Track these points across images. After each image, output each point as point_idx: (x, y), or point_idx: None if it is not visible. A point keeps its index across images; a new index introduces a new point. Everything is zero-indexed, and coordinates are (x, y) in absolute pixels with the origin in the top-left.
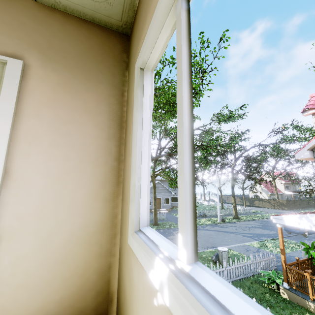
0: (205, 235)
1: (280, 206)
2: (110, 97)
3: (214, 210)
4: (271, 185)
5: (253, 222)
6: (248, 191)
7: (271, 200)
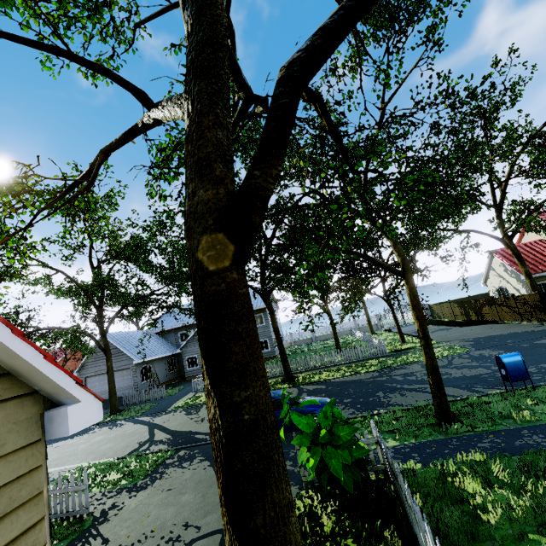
0: (106, 437)
1: (532, 314)
2: None
3: (269, 365)
4: (545, 249)
5: (296, 389)
6: (482, 283)
7: (509, 300)
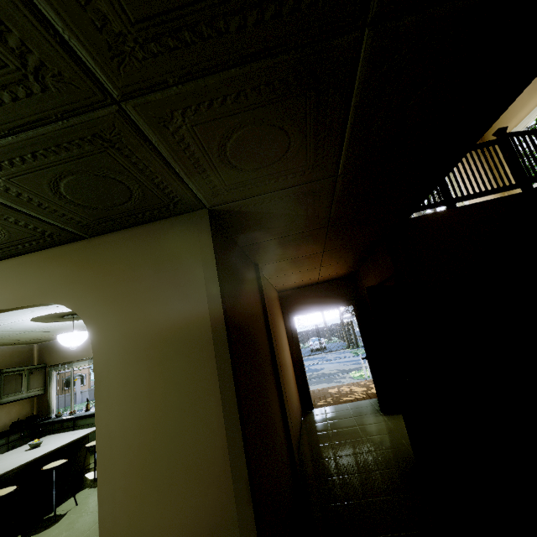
0: None
1: None
2: (483, 160)
3: None
4: None
5: None
6: None
7: None
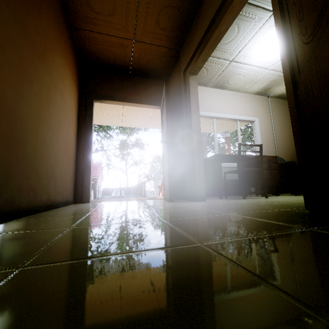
0: None
1: None
2: None
3: None
4: None
5: None
6: None
7: None
